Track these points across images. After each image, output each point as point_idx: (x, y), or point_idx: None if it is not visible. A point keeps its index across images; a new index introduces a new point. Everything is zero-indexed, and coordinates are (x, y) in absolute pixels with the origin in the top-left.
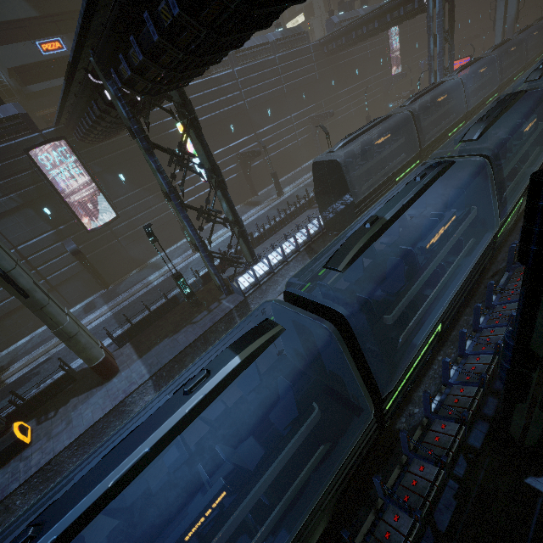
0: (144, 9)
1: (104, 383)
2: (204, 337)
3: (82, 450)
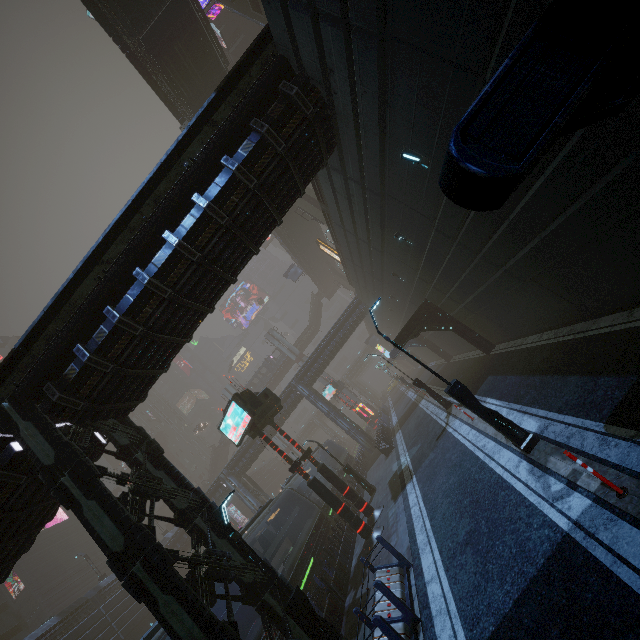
0: None
1: None
2: None
3: None
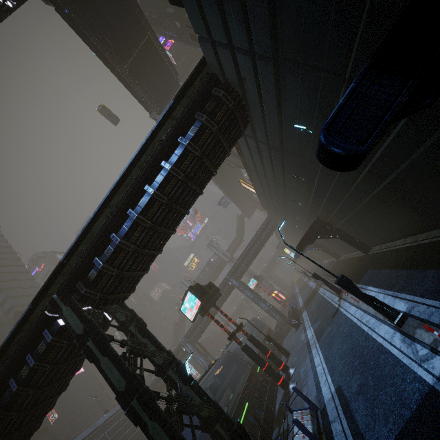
0: None
1: None
2: None
3: None
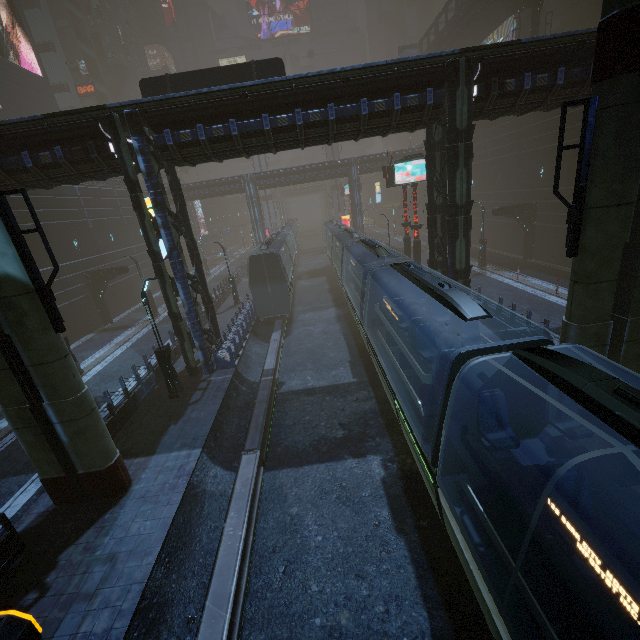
0: (258, 112)
1: (118, 500)
2: (225, 404)
3: (177, 560)
